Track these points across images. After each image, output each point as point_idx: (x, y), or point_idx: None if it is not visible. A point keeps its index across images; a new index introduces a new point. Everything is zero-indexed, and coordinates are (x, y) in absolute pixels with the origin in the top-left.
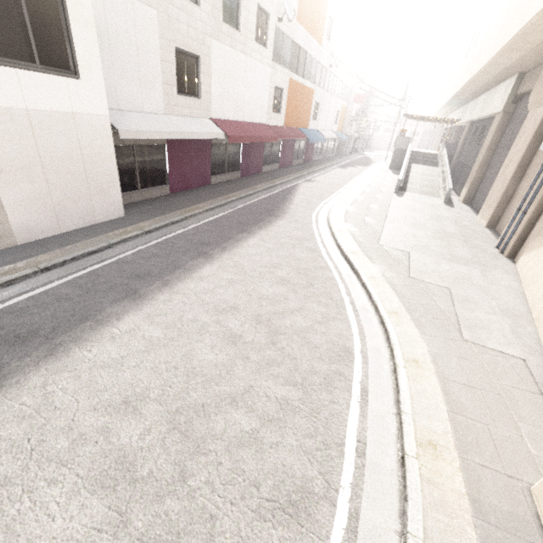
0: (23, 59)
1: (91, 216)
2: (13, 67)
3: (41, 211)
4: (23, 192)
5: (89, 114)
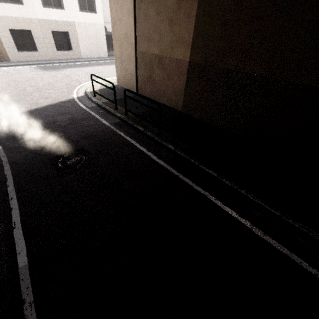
0: (85, 10)
1: (98, 55)
2: (83, 12)
3: (87, 50)
4: (83, 44)
5: (99, 24)
